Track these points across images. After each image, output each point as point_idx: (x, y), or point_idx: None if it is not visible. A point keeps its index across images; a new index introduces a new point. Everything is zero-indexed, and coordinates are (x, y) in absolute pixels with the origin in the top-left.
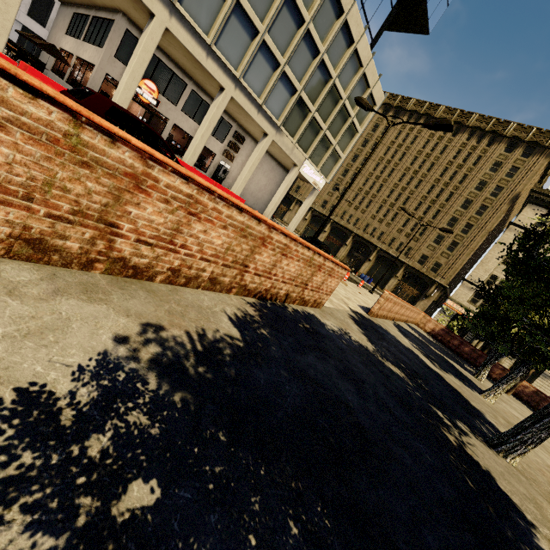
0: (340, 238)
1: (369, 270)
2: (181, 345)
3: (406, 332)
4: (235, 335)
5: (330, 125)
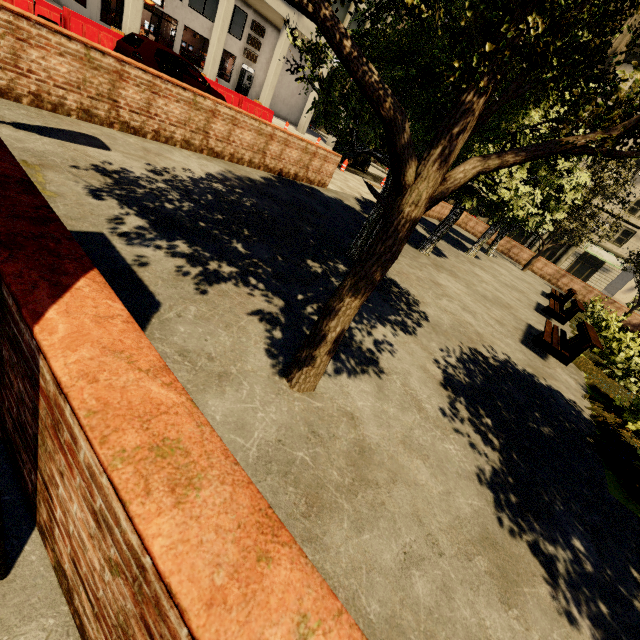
0: None
1: None
2: (241, 177)
3: (425, 221)
4: (263, 181)
5: None
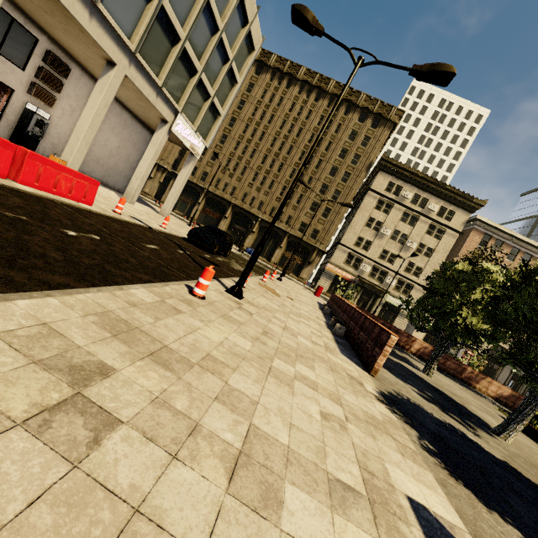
0: (218, 210)
1: (253, 242)
2: None
3: None
4: None
5: (206, 65)
